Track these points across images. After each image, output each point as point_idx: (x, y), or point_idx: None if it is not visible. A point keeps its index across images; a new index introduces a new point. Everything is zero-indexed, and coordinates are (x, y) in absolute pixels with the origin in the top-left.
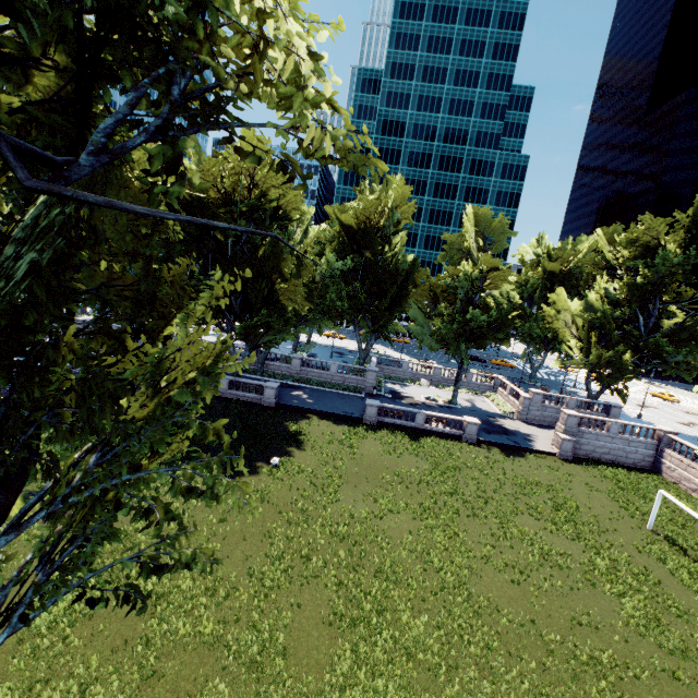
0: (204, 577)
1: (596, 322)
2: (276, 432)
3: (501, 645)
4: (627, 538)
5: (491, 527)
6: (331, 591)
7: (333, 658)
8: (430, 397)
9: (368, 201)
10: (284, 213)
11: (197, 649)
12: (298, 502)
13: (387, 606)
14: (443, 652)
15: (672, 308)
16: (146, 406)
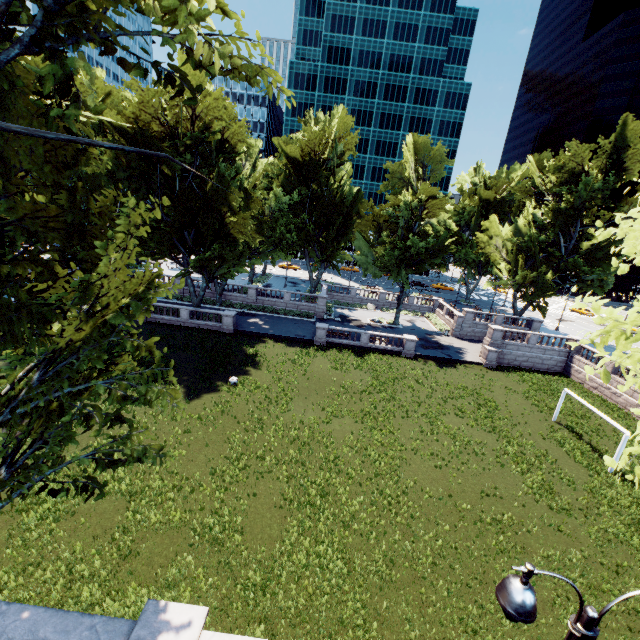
0: (172, 477)
1: (523, 246)
2: (234, 355)
3: (422, 514)
4: (535, 428)
5: (421, 425)
6: (282, 482)
7: (283, 532)
8: (375, 319)
9: (311, 132)
10: (230, 146)
11: (168, 532)
12: (254, 413)
13: (330, 491)
14: (374, 523)
15: (591, 230)
16: (82, 327)
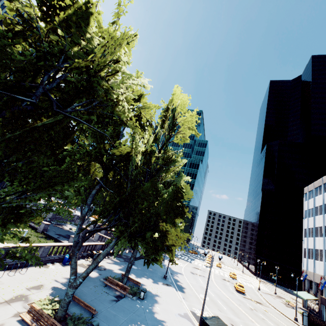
0: None
1: None
2: None
3: None
4: None
5: None
6: None
7: None
8: (70, 227)
9: None
10: None
11: None
12: None
13: None
14: None
15: None
16: None
